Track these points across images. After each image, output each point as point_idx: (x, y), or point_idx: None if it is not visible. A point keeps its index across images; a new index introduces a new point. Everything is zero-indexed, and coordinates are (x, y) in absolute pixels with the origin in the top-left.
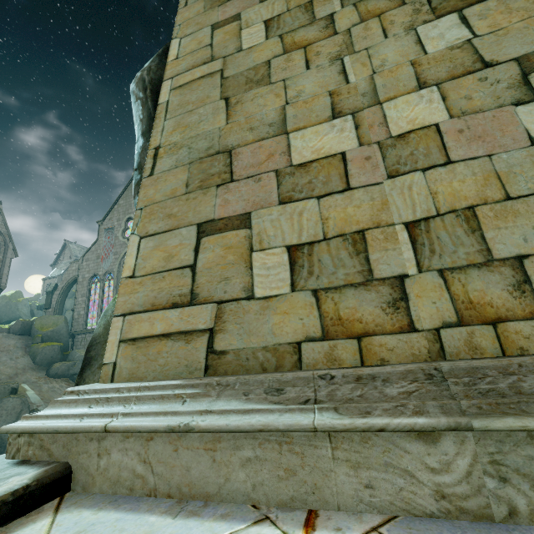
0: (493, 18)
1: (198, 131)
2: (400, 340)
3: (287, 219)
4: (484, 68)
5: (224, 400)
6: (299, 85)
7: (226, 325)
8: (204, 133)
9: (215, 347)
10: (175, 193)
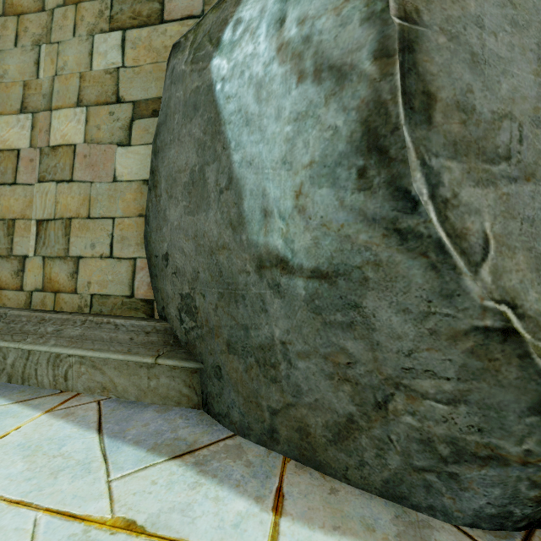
0: (139, 51)
1: None
2: (15, 295)
3: None
4: (116, 103)
5: None
6: (6, 64)
7: None
8: None
9: None
10: None
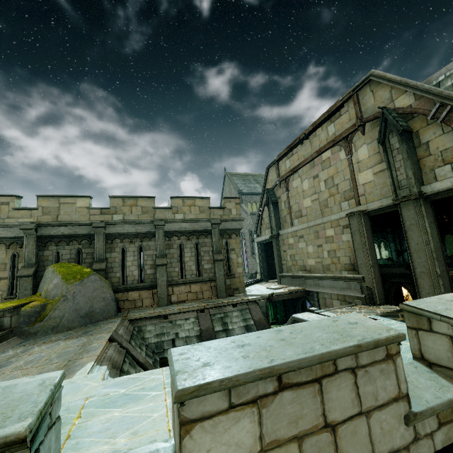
0: None
1: None
2: None
3: None
4: None
5: None
6: None
7: None
8: None
9: None
10: None
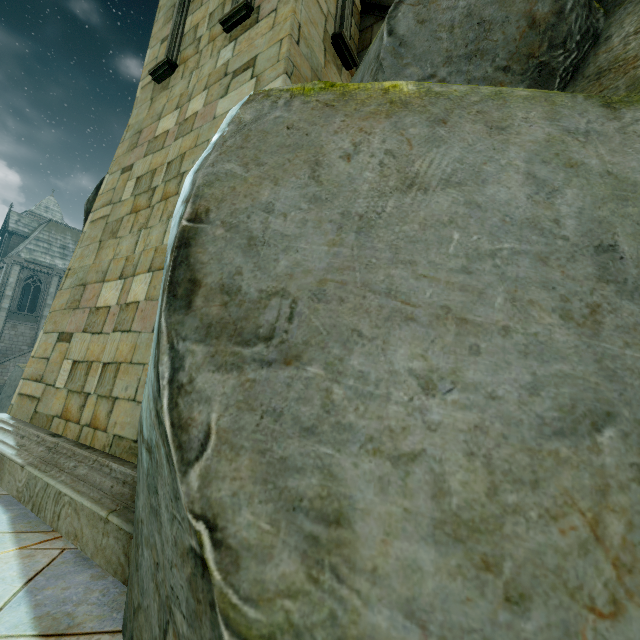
0: None
1: (84, 263)
2: (74, 427)
3: (80, 343)
4: None
5: (11, 436)
6: (122, 245)
7: (43, 398)
8: (85, 266)
9: (37, 408)
10: (62, 307)
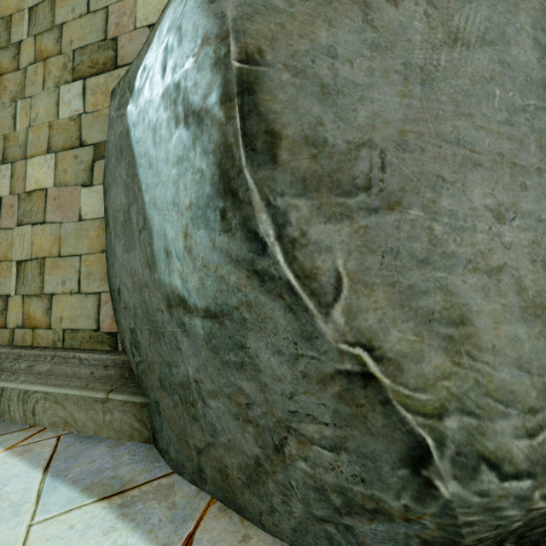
0: (97, 97)
1: None
2: (0, 332)
3: None
4: (79, 147)
5: None
6: None
7: None
8: None
9: None
10: None
